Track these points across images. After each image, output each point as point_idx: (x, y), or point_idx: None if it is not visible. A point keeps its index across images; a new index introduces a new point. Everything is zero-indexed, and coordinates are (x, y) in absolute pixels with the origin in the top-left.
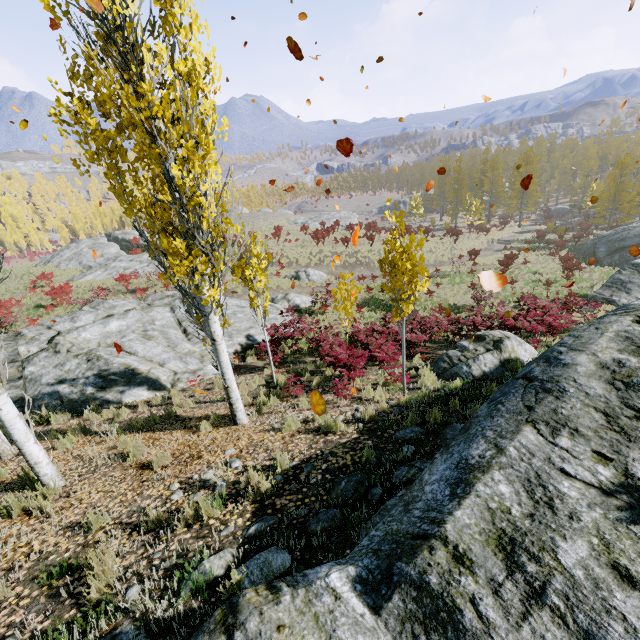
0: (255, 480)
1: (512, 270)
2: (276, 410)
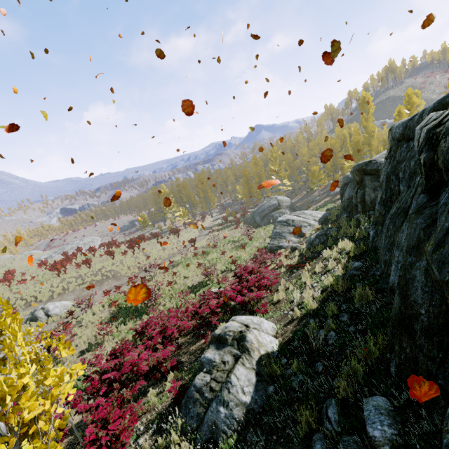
0: None
1: (219, 244)
2: None
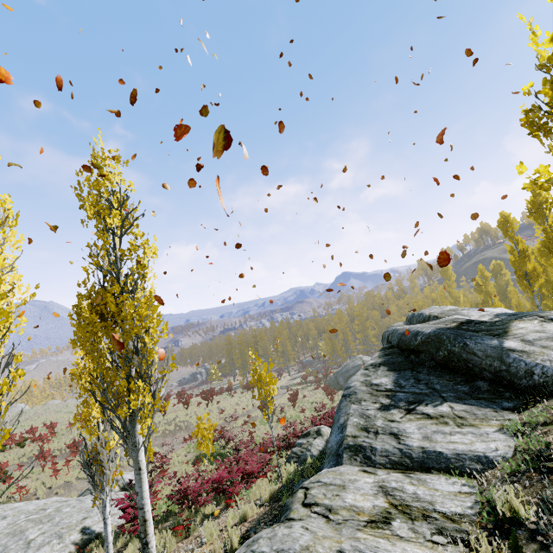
0: (221, 551)
1: (298, 404)
2: (180, 548)
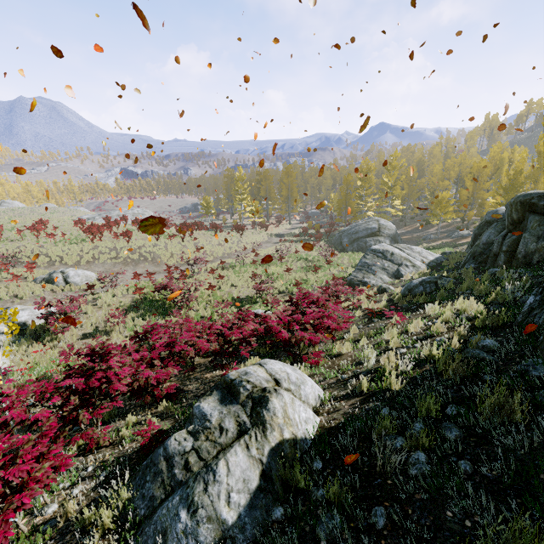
0: None
1: (287, 259)
2: None
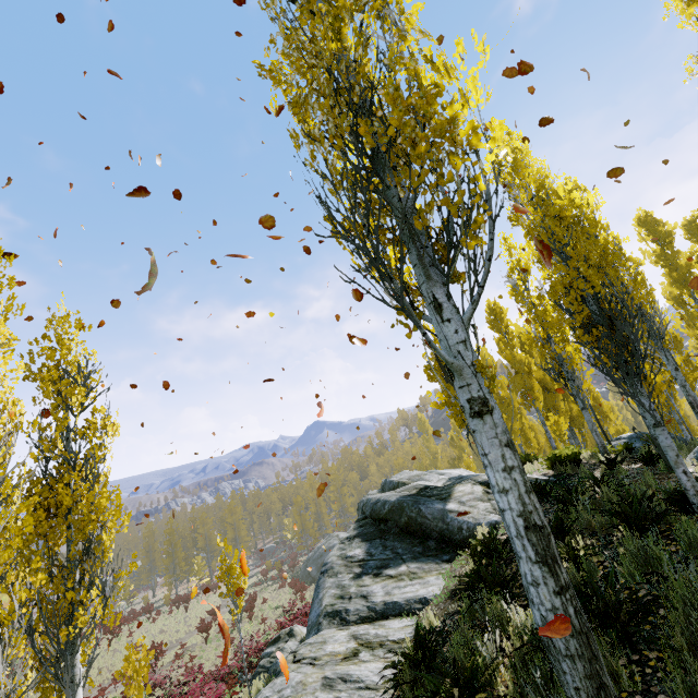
0: None
1: (256, 613)
2: None
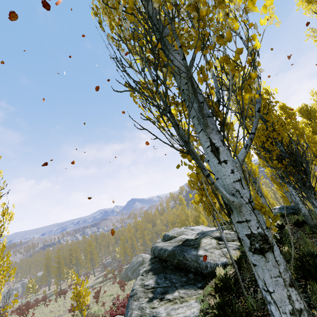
0: None
1: (100, 299)
2: None
